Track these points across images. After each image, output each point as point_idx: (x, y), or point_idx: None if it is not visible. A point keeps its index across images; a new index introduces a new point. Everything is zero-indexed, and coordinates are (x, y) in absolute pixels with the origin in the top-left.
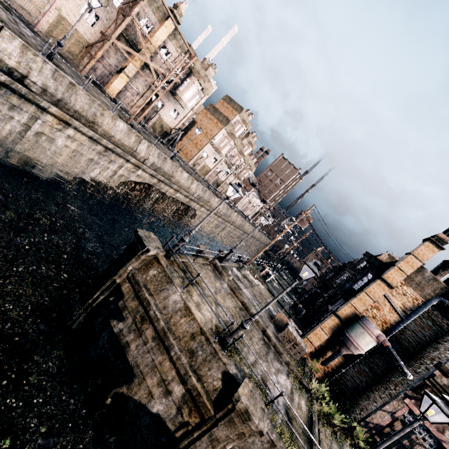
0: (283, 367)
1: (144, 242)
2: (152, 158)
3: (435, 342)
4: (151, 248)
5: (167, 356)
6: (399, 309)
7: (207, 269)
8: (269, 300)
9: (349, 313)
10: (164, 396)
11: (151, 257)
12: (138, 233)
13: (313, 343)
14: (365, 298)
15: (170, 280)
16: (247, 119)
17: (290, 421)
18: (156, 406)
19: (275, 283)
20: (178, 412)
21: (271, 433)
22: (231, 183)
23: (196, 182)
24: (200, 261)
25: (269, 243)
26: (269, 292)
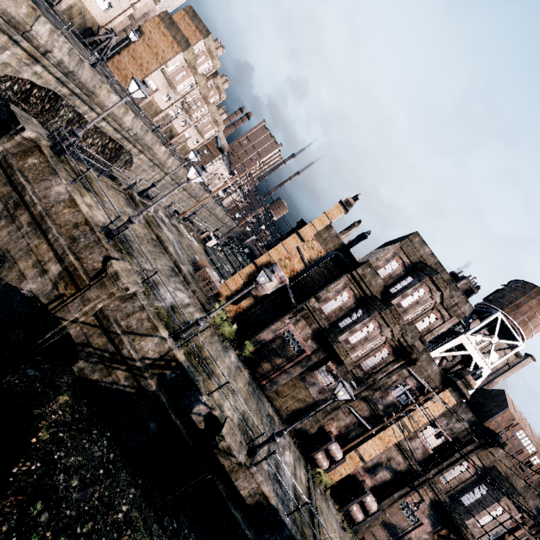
0: (188, 292)
1: (19, 119)
2: (59, 54)
3: (325, 285)
4: (28, 128)
5: (45, 240)
6: (306, 260)
7: (117, 194)
8: (200, 255)
9: (265, 261)
10: (40, 275)
11: (32, 144)
12: (10, 107)
13: (230, 287)
14: (281, 249)
15: (54, 172)
16: (215, 51)
17: (173, 312)
18: (30, 285)
19: (220, 252)
20: (54, 288)
21: (142, 300)
22: (133, 77)
23: (131, 114)
24: (108, 182)
25: (208, 196)
26: (204, 252)
